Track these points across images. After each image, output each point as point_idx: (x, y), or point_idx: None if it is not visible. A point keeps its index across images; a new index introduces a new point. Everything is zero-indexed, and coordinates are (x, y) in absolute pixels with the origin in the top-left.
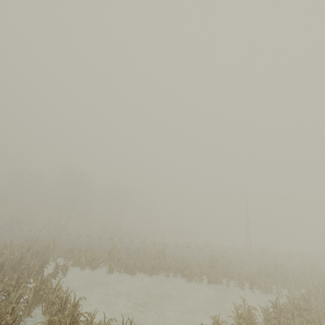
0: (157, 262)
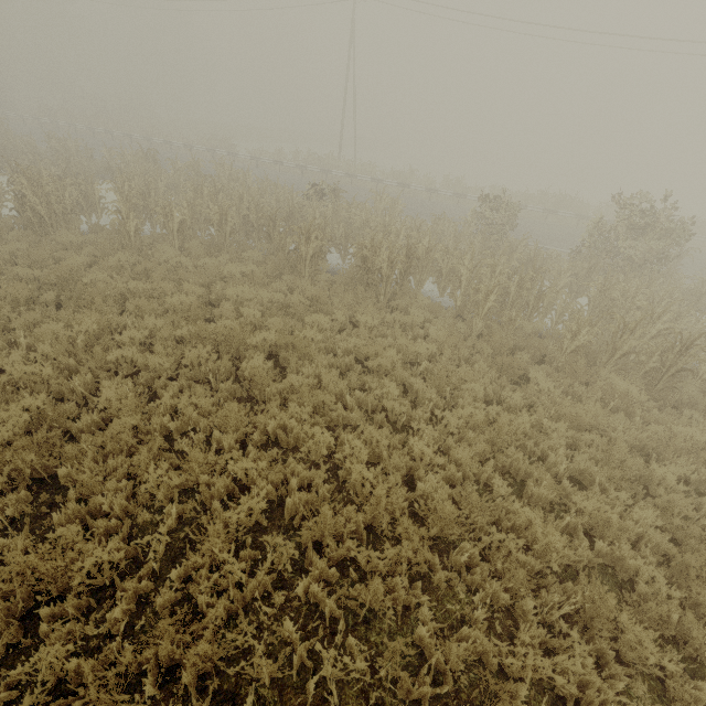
0: None
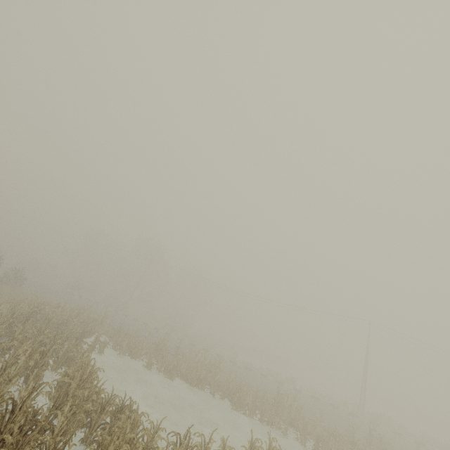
0: (204, 374)
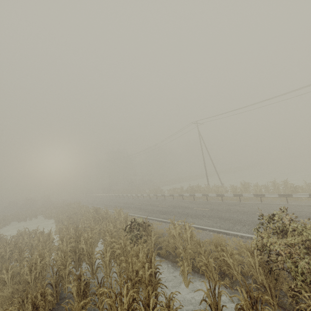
0: (57, 213)
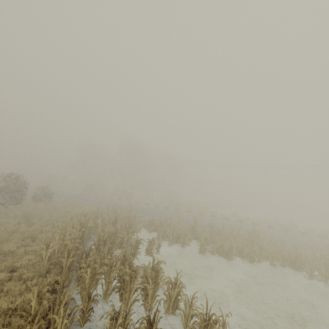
0: (258, 248)
